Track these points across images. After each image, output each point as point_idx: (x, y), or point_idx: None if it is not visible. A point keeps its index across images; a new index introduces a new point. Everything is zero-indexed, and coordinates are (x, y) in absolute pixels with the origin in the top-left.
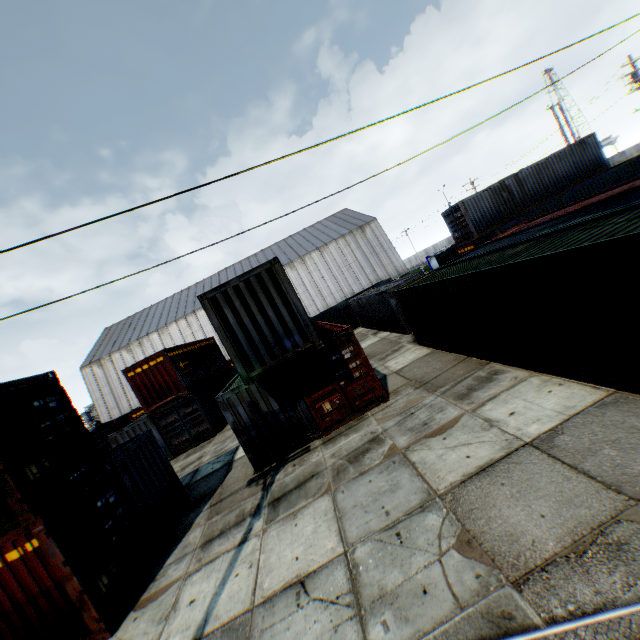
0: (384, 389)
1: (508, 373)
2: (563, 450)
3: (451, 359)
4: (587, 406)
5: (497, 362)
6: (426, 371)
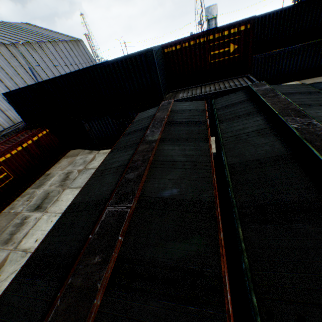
0: None
1: None
2: None
3: None
4: None
5: None
6: None
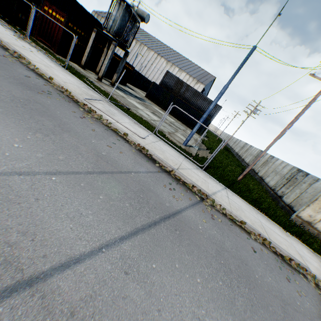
0: None
1: None
2: None
3: None
4: None
5: None
6: None
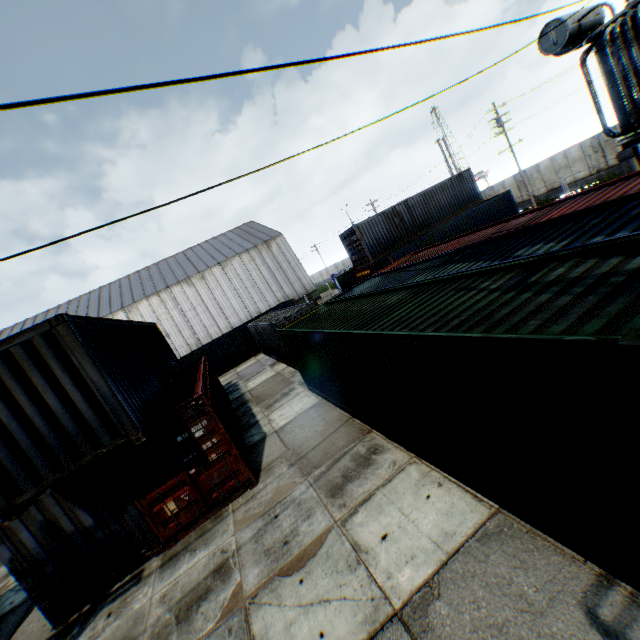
0: (258, 461)
1: (388, 453)
2: (440, 639)
3: (335, 418)
4: (469, 536)
5: (379, 431)
6: (307, 435)
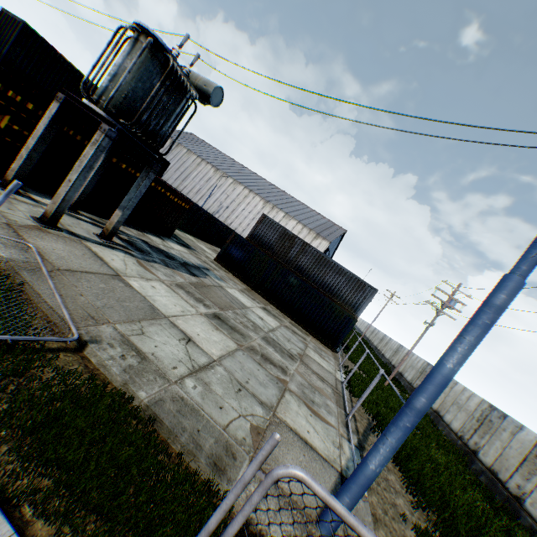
0: None
1: None
2: None
3: None
4: None
5: None
6: None
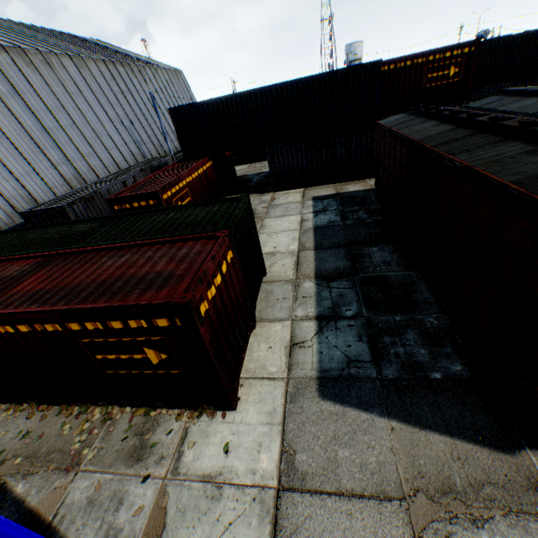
0: None
1: None
2: None
3: None
4: None
5: None
6: None
